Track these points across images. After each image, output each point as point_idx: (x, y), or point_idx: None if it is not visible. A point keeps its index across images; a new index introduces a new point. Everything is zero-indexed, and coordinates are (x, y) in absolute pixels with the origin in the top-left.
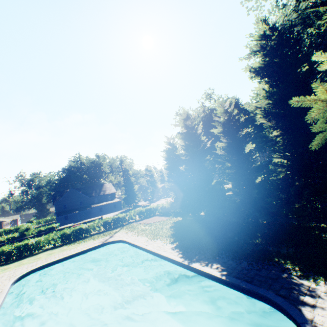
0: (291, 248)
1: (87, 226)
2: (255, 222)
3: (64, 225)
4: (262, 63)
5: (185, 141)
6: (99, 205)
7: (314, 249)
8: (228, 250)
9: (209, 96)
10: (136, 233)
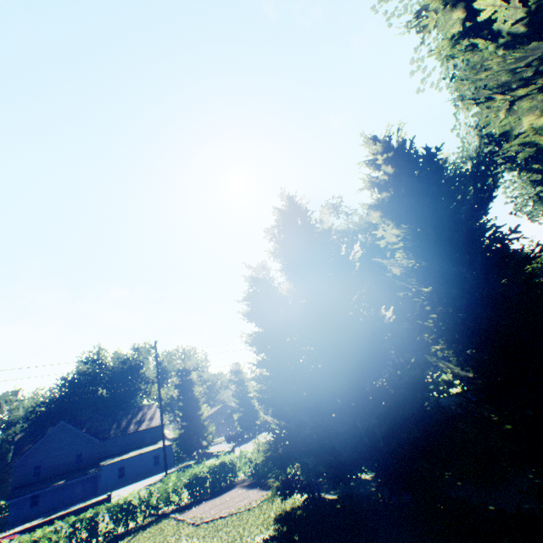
0: None
1: None
2: None
3: (18, 524)
4: None
5: (292, 257)
6: (119, 459)
7: None
8: None
9: (335, 207)
10: None
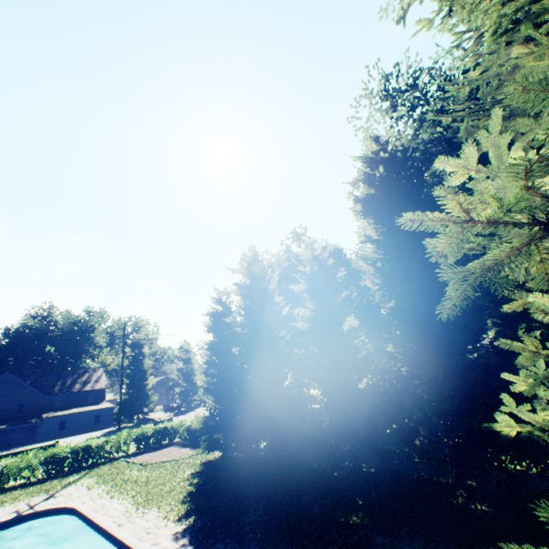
0: (418, 538)
1: (1, 467)
2: (356, 469)
3: None
4: (370, 192)
5: (246, 299)
6: (62, 413)
7: (460, 543)
8: (293, 544)
9: (299, 237)
10: (112, 489)
